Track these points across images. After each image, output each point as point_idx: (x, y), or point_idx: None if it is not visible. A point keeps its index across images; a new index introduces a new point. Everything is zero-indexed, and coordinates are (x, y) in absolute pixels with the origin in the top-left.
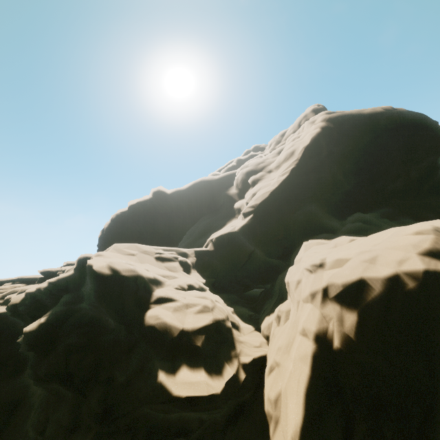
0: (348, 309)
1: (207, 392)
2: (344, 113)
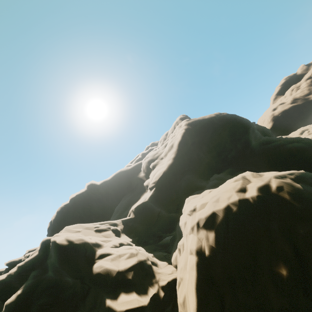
0: (210, 231)
1: (138, 304)
2: (195, 119)
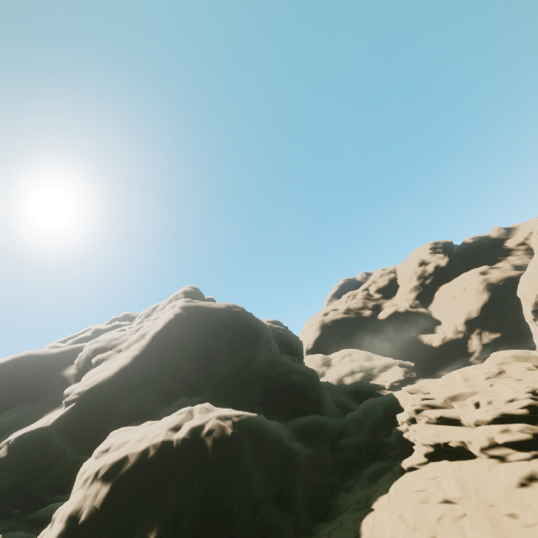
0: (106, 483)
1: None
2: (197, 304)
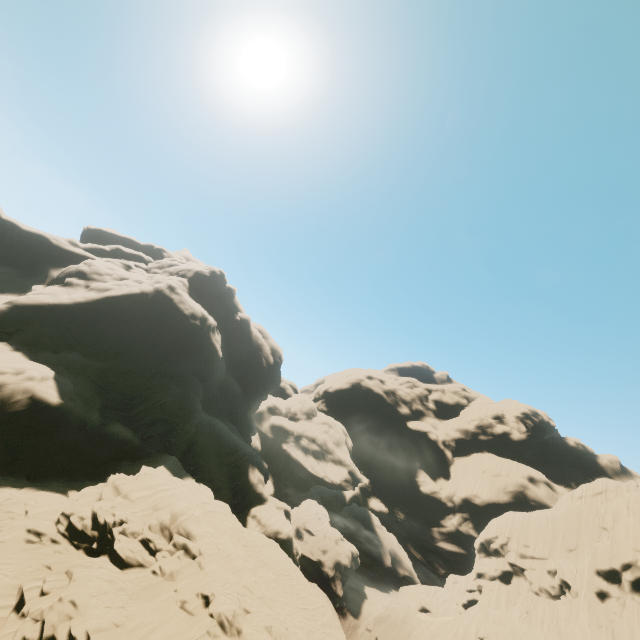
0: None
1: None
2: (171, 295)
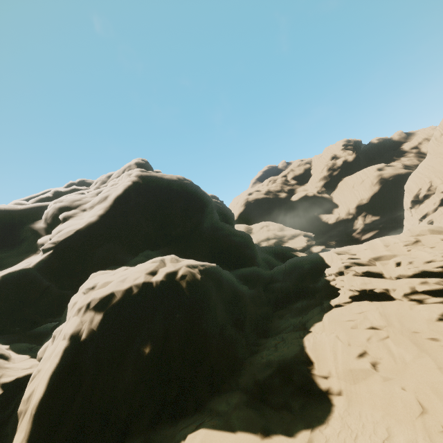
0: (99, 313)
1: None
2: (152, 174)
